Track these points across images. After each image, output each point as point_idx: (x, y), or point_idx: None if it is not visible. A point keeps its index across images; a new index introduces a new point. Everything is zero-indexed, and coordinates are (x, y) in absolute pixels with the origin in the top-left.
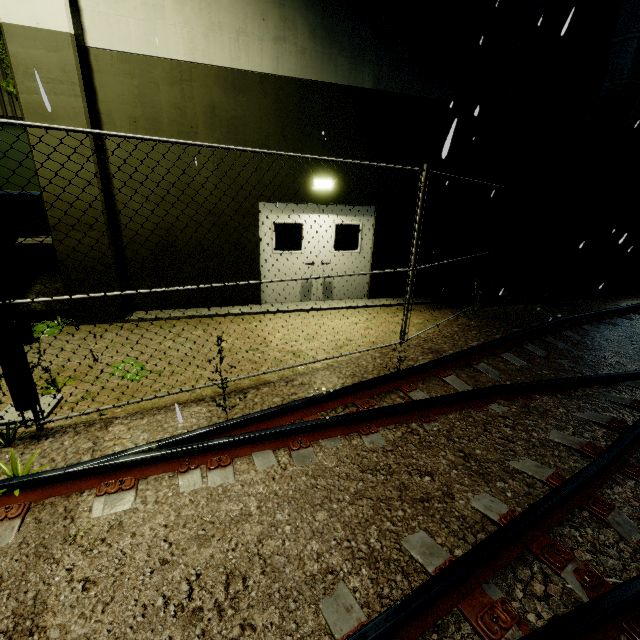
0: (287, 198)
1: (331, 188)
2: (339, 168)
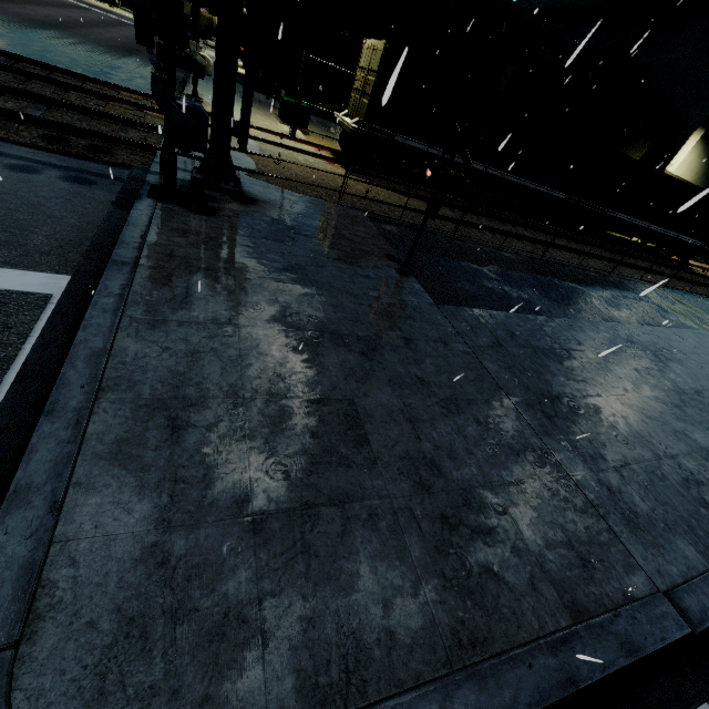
0: None
1: None
2: None
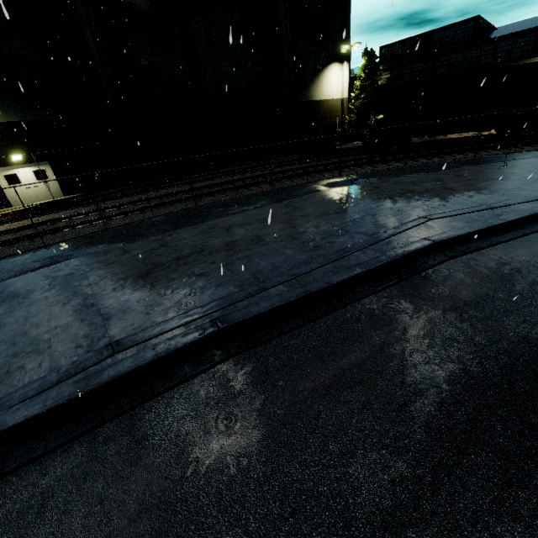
0: (4, 165)
1: (22, 158)
2: (22, 150)
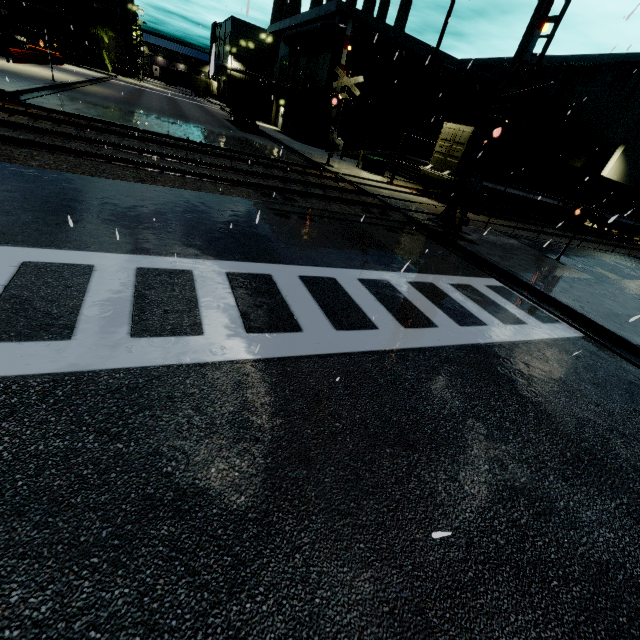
0: None
1: None
2: None
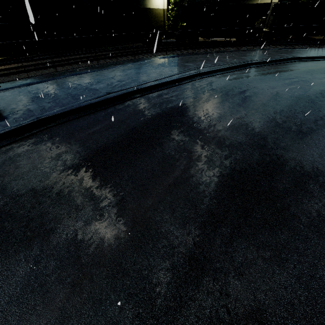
0: None
1: None
2: None
